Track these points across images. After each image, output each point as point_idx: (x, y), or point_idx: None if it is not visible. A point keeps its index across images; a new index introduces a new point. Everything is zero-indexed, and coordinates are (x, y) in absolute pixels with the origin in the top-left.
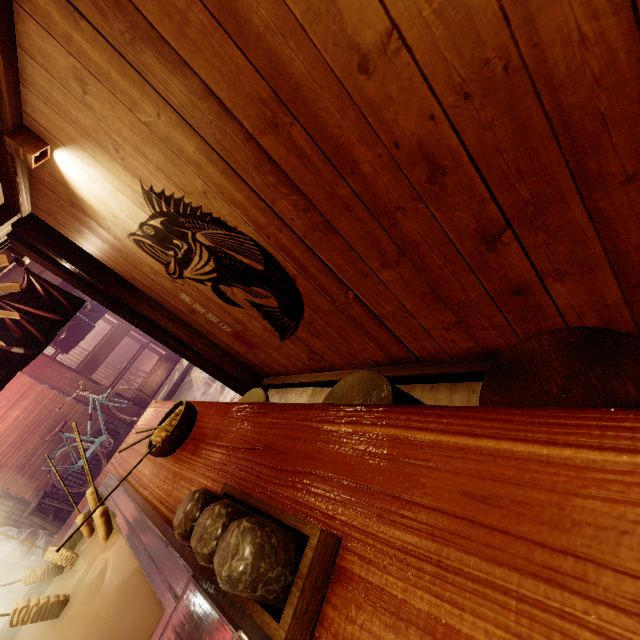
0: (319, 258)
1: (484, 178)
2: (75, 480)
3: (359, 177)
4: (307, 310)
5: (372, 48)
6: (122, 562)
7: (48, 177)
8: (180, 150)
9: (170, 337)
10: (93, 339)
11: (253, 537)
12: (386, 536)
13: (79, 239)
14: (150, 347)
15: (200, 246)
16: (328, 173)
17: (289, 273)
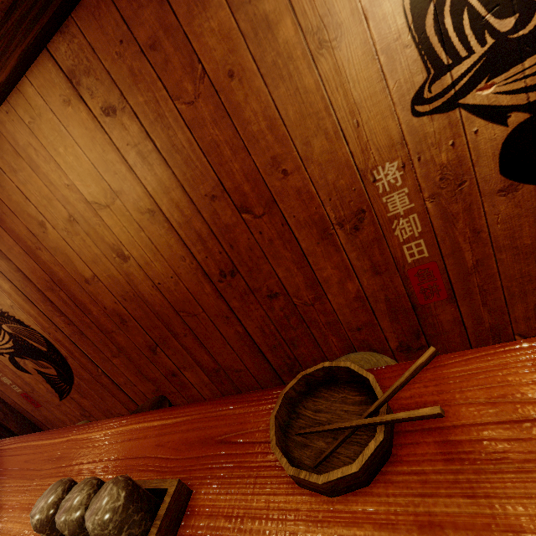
0: (79, 348)
1: (141, 326)
2: None
3: (93, 316)
4: (76, 378)
5: (89, 278)
6: None
7: None
8: (0, 286)
9: None
10: None
11: None
12: None
13: None
14: None
15: (4, 332)
16: (79, 311)
17: (63, 354)
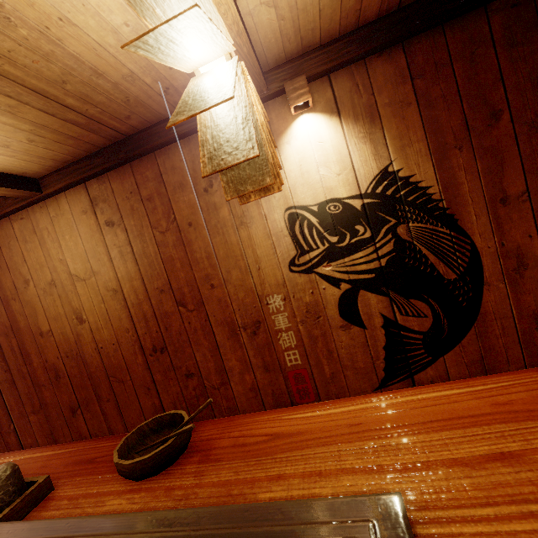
0: (3, 398)
1: (72, 384)
2: None
3: (32, 366)
4: None
5: (45, 331)
6: None
7: None
8: None
9: None
10: None
11: None
12: None
13: None
14: None
15: None
16: (21, 360)
17: None
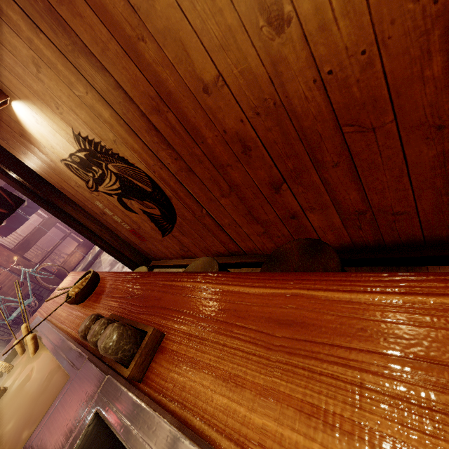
0: (185, 187)
1: (270, 155)
2: (6, 330)
3: (206, 145)
4: (178, 218)
5: (210, 82)
6: (45, 363)
7: (6, 116)
8: (100, 114)
9: (86, 230)
10: (26, 227)
11: (118, 329)
12: (184, 330)
13: (24, 158)
14: (71, 236)
15: (110, 172)
16: (189, 141)
17: (167, 195)
